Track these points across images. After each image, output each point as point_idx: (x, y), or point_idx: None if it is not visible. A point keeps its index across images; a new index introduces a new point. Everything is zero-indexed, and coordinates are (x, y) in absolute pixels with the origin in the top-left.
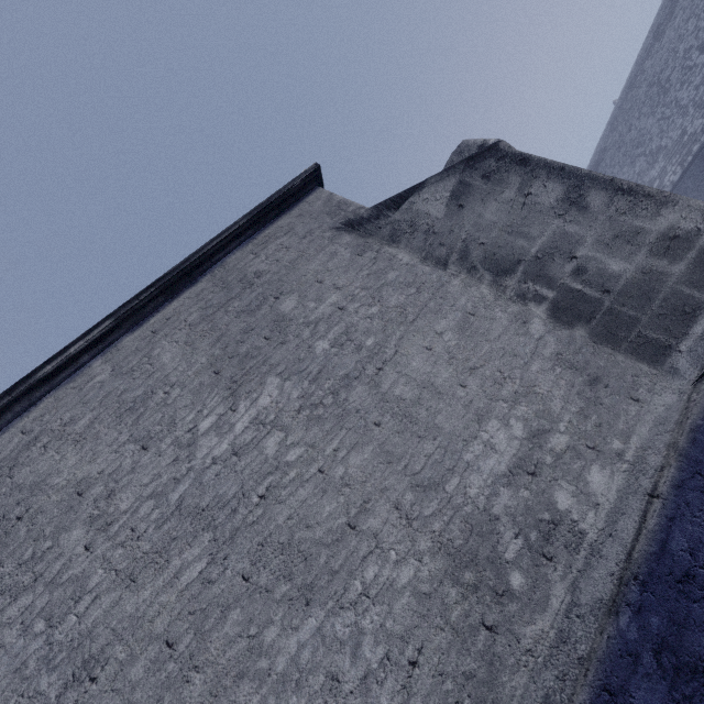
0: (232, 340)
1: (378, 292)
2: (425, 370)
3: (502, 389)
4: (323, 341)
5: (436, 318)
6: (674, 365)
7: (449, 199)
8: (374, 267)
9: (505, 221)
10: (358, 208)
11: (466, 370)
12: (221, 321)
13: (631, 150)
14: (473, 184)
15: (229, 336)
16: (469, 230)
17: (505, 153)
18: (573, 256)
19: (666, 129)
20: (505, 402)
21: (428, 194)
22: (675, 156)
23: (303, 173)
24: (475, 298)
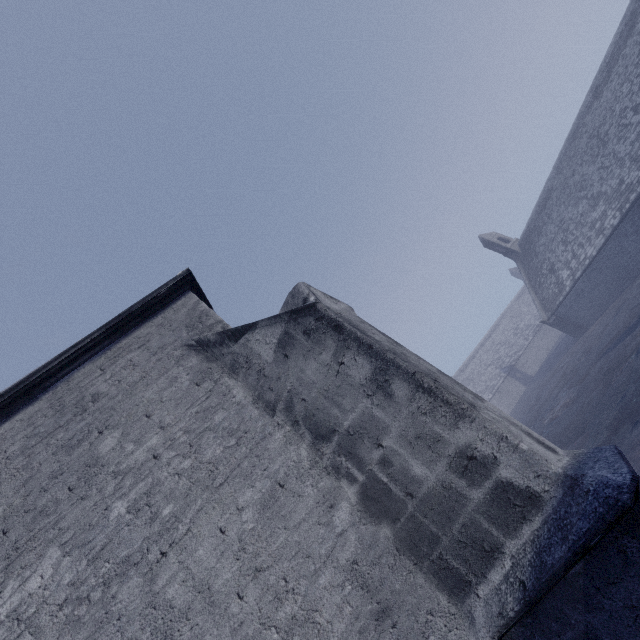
0: (37, 486)
1: (199, 438)
2: (209, 563)
3: (279, 609)
4: (123, 502)
5: (243, 485)
6: (472, 611)
7: (276, 346)
8: (206, 403)
9: (322, 384)
10: (216, 322)
11: (251, 570)
12: (37, 457)
13: (575, 192)
14: (296, 337)
15: (37, 479)
16: (293, 382)
17: (322, 314)
18: (380, 444)
19: (605, 177)
20: (278, 630)
21: (260, 335)
22: (615, 202)
23: (172, 279)
24: (291, 462)
